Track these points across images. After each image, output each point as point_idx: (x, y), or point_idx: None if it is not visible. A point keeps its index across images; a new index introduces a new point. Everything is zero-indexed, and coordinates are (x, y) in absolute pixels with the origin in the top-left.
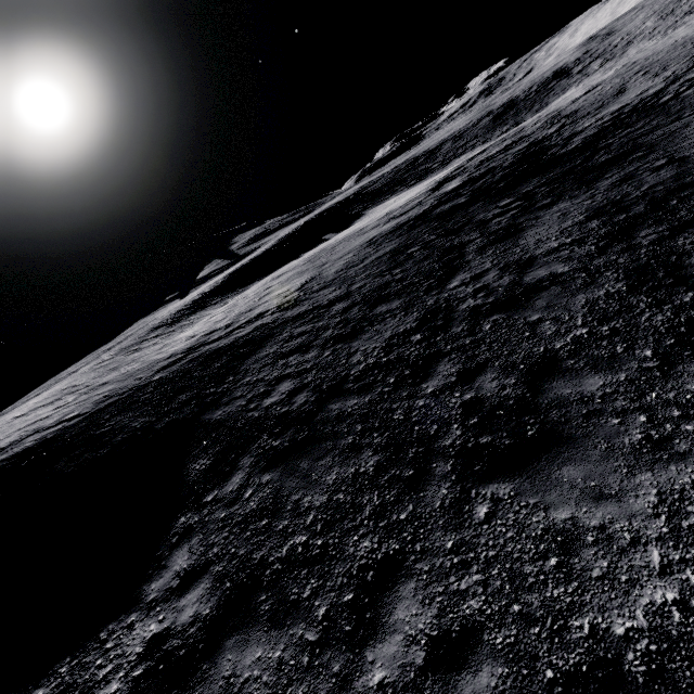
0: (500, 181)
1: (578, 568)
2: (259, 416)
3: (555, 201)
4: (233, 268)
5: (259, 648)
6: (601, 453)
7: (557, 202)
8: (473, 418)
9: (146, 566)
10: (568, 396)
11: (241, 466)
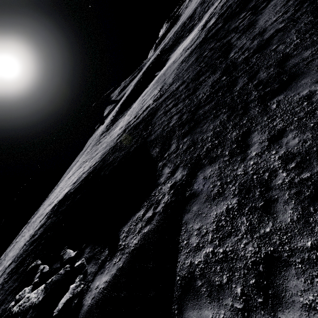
0: (236, 8)
1: (315, 100)
2: (171, 129)
3: (268, 2)
4: (119, 104)
5: (210, 169)
6: (315, 70)
7: (269, 2)
8: (260, 87)
9: (155, 178)
10: (297, 62)
11: (173, 143)
